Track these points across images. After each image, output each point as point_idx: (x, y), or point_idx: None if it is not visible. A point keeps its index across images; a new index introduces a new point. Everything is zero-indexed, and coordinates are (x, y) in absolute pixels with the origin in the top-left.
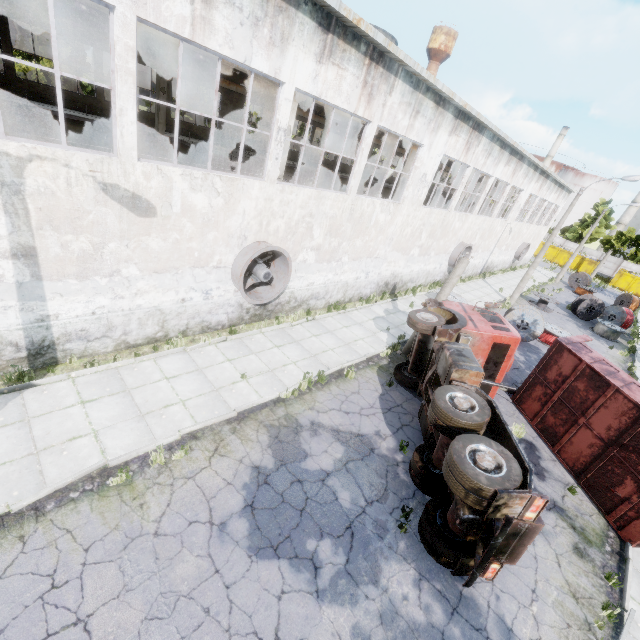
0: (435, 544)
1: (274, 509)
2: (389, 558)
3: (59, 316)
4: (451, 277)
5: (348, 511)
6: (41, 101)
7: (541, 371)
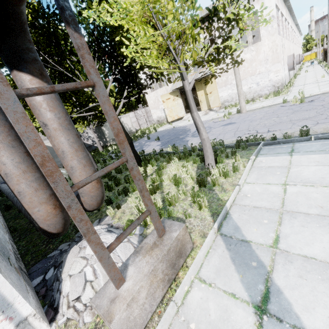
0: None
1: None
2: None
3: None
4: (324, 43)
5: None
6: None
7: None
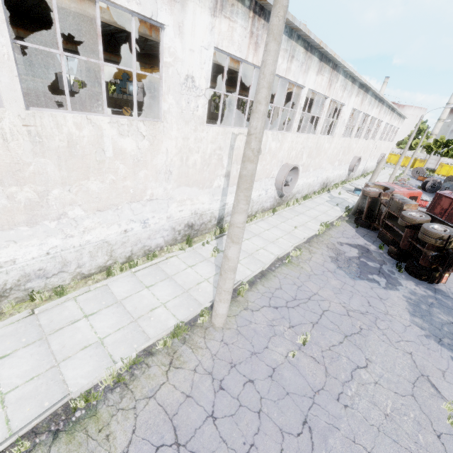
0: (419, 272)
1: (348, 267)
2: (401, 279)
3: (228, 204)
4: (377, 169)
5: (375, 267)
6: (119, 108)
7: (430, 210)
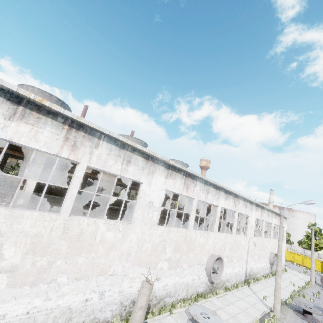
0: None
1: None
2: None
3: None
4: (134, 309)
5: None
6: None
7: None
